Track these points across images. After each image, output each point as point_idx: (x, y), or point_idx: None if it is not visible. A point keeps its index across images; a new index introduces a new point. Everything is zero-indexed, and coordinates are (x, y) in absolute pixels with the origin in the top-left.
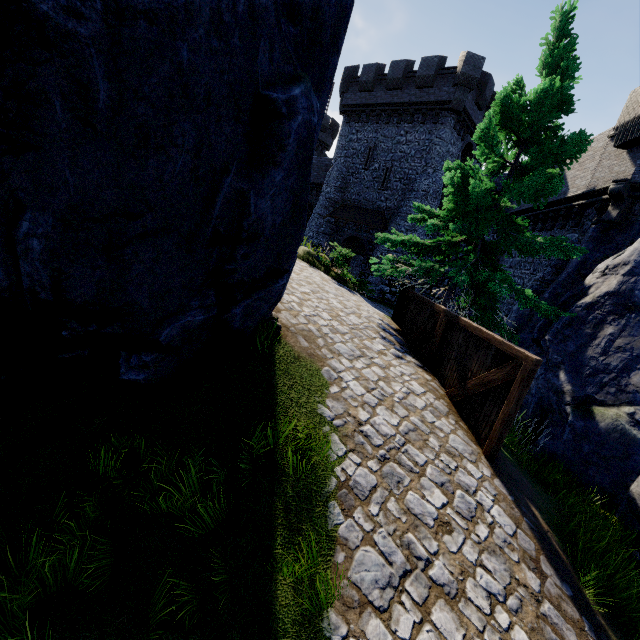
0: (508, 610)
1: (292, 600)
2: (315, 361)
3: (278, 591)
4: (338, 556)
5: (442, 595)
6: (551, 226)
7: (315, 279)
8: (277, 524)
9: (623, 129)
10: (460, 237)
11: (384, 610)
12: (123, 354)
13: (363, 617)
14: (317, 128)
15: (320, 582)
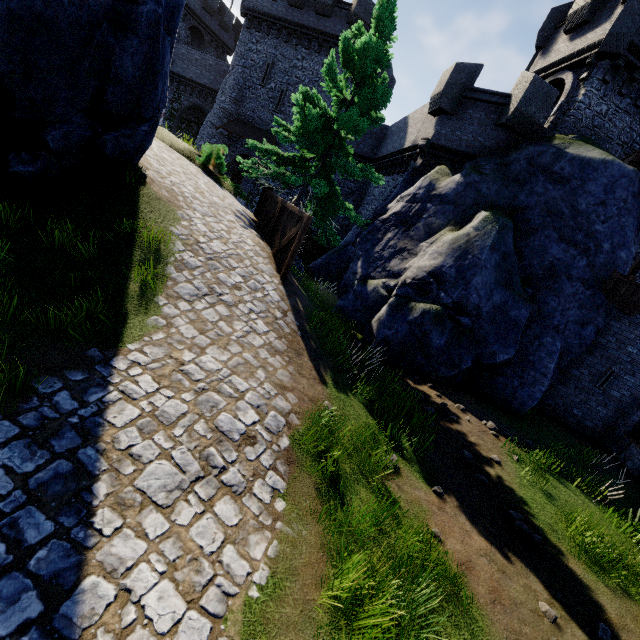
0: (258, 316)
1: (138, 291)
2: (173, 206)
3: (130, 287)
4: (169, 283)
5: (224, 304)
6: (393, 171)
7: (190, 168)
8: (133, 267)
9: (433, 100)
10: (311, 156)
11: (190, 301)
12: (12, 153)
13: (178, 301)
14: (174, 18)
15: (156, 288)
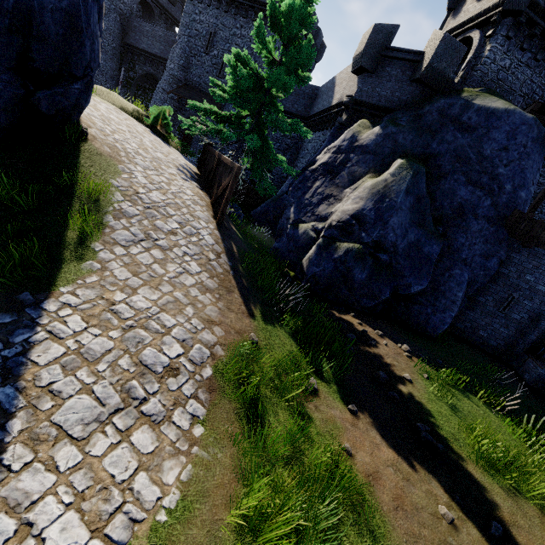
0: (192, 258)
1: (76, 238)
2: (114, 160)
3: (68, 235)
4: (106, 230)
5: (159, 248)
6: (323, 127)
7: (137, 128)
8: (71, 216)
9: (355, 60)
10: (246, 113)
11: (126, 246)
12: None
13: (114, 246)
14: None
15: (93, 235)
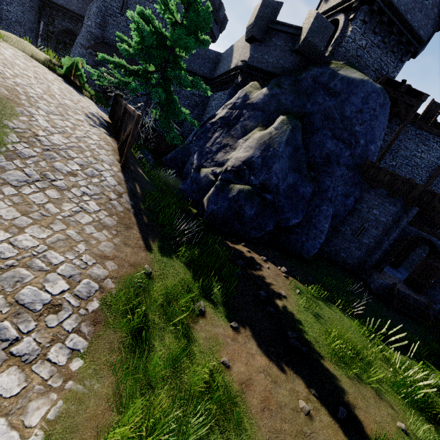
0: (91, 198)
1: None
2: (12, 102)
3: None
4: None
5: (56, 188)
6: (224, 88)
7: (47, 75)
8: None
9: (248, 30)
10: (153, 69)
11: (17, 187)
12: None
13: (3, 186)
14: None
15: None
